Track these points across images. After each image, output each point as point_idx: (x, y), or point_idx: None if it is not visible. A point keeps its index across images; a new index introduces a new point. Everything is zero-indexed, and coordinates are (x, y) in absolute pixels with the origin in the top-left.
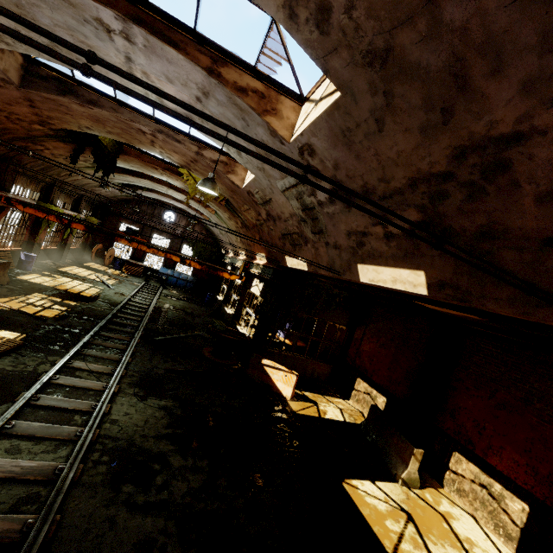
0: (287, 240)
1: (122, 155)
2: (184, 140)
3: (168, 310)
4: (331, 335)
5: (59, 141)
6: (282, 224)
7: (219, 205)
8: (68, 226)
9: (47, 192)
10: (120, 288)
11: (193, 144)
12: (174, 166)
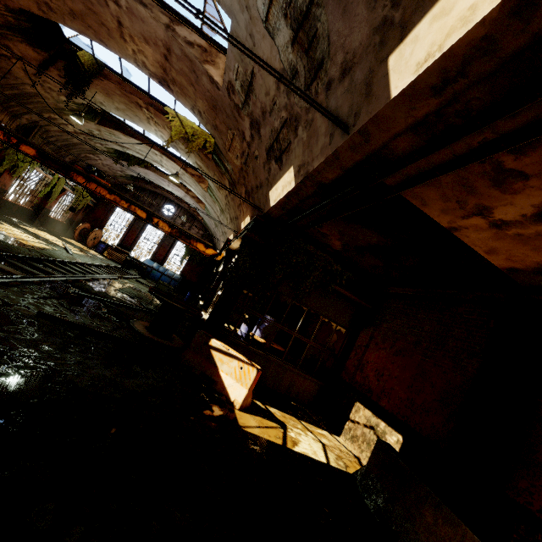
0: (272, 157)
1: (101, 79)
2: (152, 5)
3: (126, 287)
4: (324, 344)
5: (25, 42)
6: (268, 125)
7: (208, 161)
8: (16, 147)
9: (25, 134)
10: (83, 258)
11: (163, 14)
12: (160, 103)
